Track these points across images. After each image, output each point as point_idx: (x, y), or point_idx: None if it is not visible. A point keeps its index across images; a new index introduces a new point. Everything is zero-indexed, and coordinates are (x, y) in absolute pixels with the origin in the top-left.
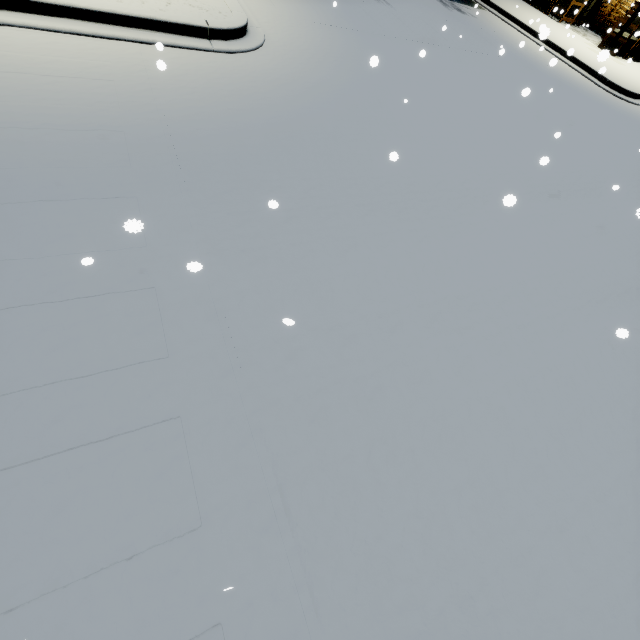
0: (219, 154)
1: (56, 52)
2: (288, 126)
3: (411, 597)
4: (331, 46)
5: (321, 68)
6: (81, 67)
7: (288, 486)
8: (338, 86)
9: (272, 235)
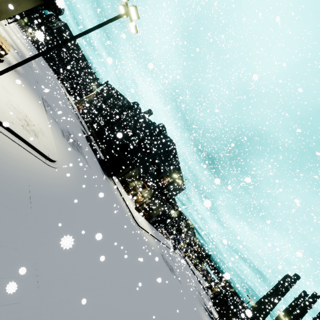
0: (42, 203)
1: (0, 140)
2: (62, 200)
3: None
4: (76, 176)
5: (72, 183)
6: (7, 150)
7: None
8: (76, 191)
9: (53, 240)
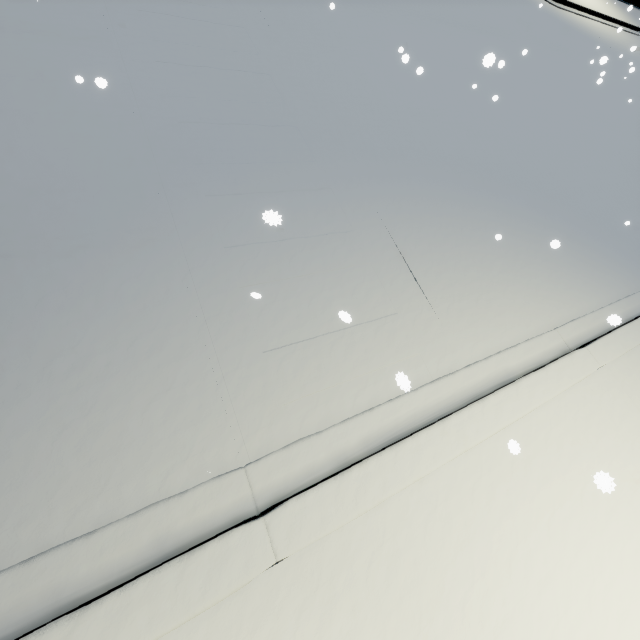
0: None
1: None
2: None
3: (340, 96)
4: None
5: None
6: None
7: (292, 59)
8: None
9: None
